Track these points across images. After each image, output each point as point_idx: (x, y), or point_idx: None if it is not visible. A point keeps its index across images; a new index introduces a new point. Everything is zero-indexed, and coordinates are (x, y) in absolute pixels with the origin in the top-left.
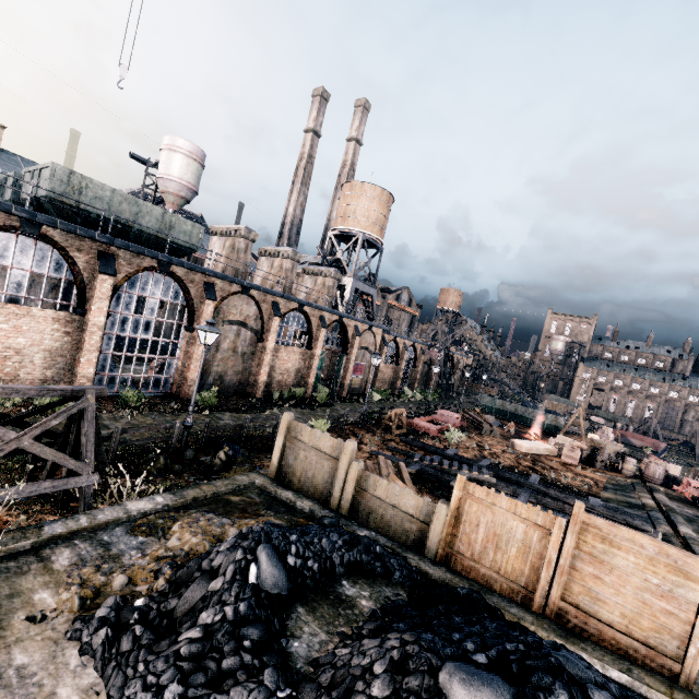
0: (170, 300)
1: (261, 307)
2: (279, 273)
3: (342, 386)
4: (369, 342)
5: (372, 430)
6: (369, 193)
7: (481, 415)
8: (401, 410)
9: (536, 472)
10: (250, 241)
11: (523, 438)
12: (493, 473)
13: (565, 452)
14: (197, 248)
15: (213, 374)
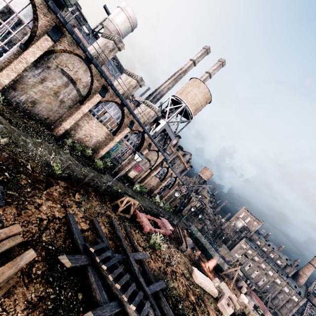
0: (18, 14)
1: (94, 82)
2: (126, 85)
3: (122, 170)
4: (153, 158)
5: (105, 202)
6: (201, 88)
7: (185, 236)
8: (135, 201)
9: (195, 315)
10: (117, 48)
11: (200, 265)
12: (152, 314)
13: (223, 302)
14: (68, 4)
15: (28, 95)
